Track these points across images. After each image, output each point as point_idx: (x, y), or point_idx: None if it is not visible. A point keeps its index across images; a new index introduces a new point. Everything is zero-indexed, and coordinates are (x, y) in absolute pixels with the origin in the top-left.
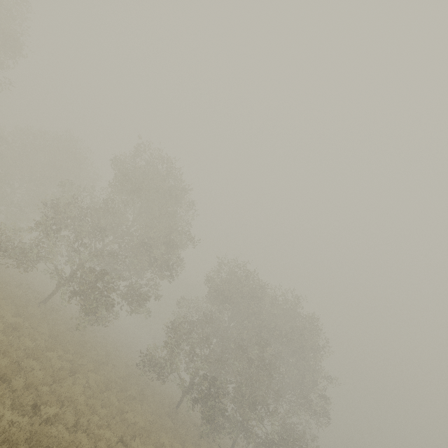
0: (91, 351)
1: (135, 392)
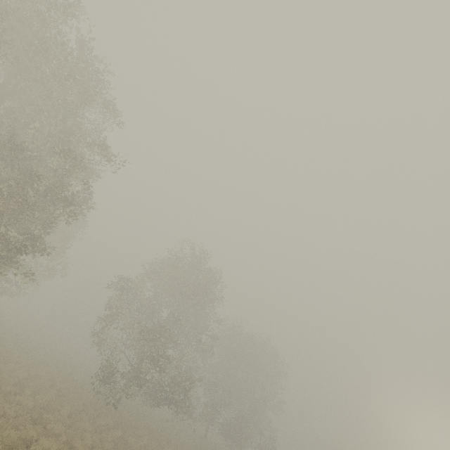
0: (168, 431)
1: (203, 448)
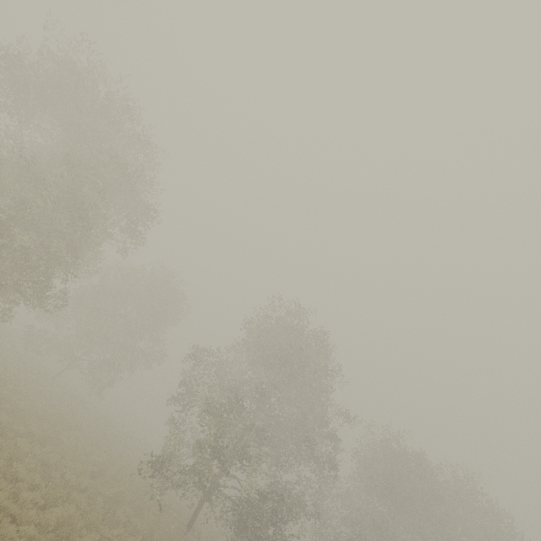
0: None
1: None
